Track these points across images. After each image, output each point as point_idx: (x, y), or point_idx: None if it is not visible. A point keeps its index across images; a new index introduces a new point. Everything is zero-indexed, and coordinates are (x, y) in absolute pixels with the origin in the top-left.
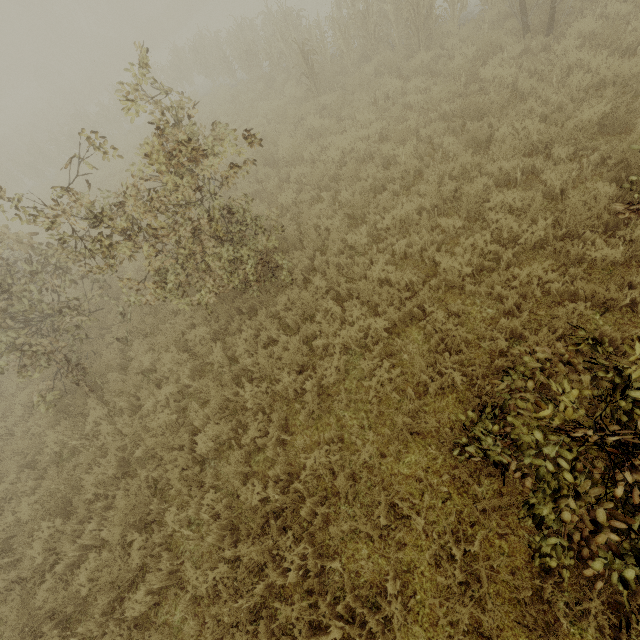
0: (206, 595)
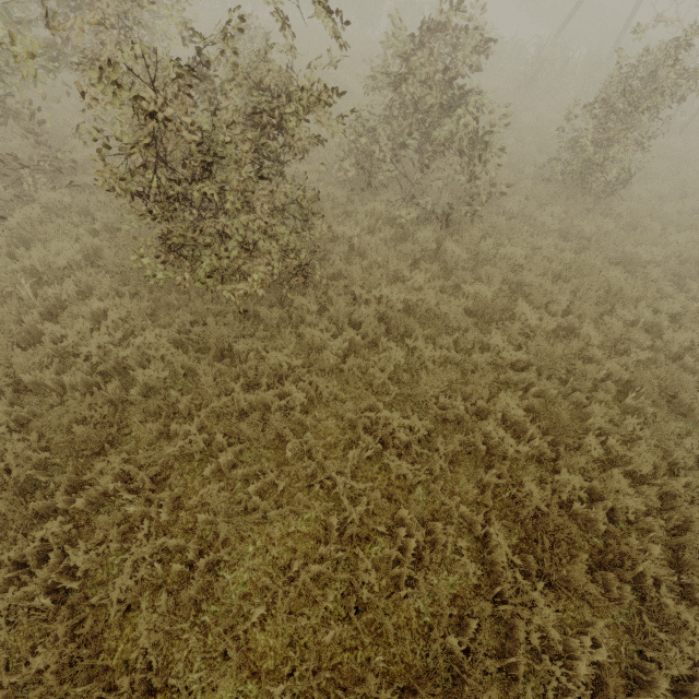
0: (672, 355)
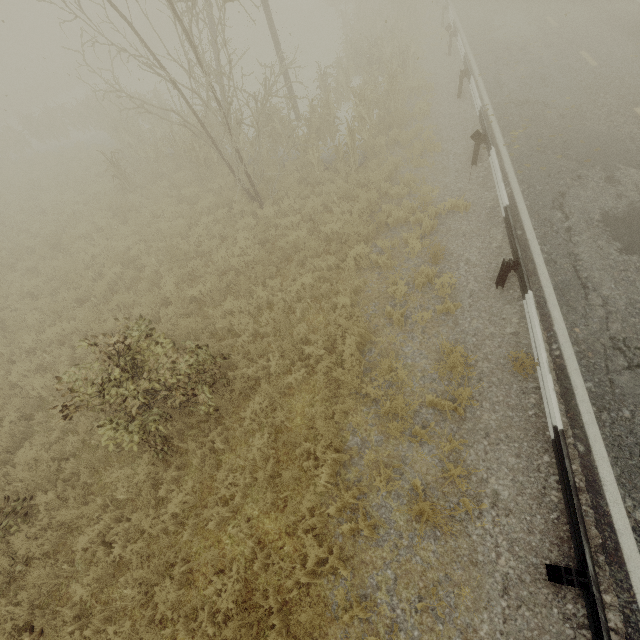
0: None
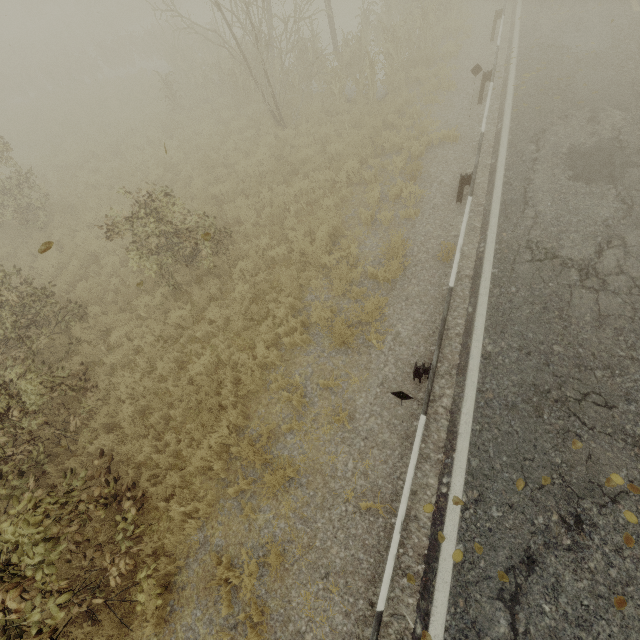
0: None
